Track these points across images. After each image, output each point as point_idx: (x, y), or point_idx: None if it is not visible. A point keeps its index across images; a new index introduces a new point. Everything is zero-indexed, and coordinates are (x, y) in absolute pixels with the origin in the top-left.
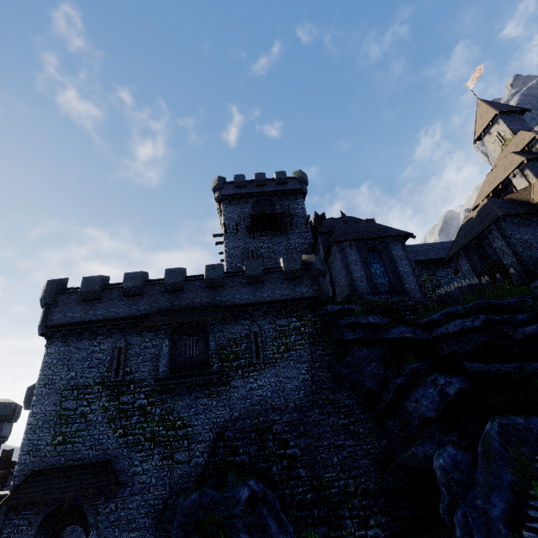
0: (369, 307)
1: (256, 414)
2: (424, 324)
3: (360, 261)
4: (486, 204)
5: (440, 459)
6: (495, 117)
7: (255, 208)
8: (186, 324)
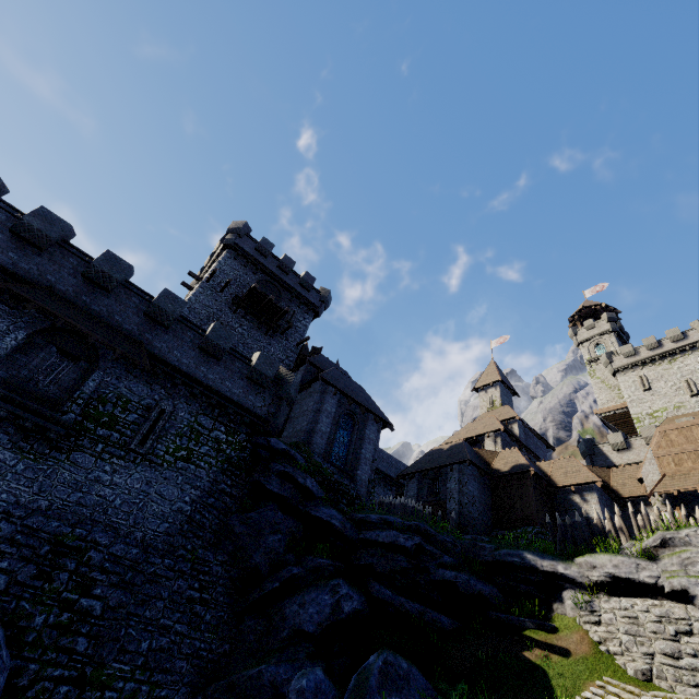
0: (313, 469)
1: (76, 520)
2: (357, 519)
3: (333, 416)
4: (460, 444)
5: (305, 679)
6: (497, 382)
7: (259, 286)
8: (77, 332)
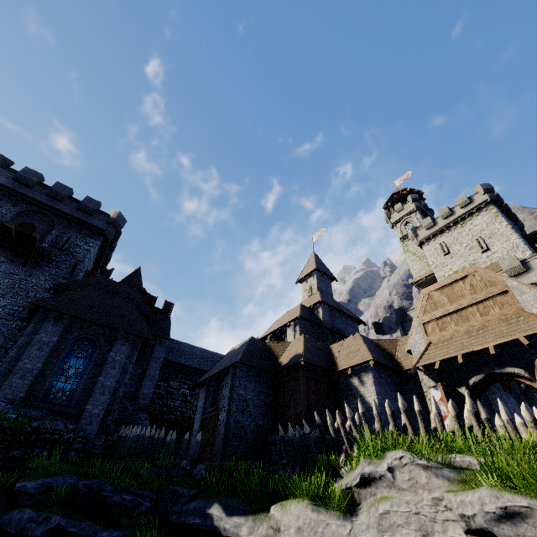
0: None
1: None
2: (15, 490)
3: (52, 346)
4: (247, 342)
5: None
6: (314, 271)
7: (22, 217)
8: None
